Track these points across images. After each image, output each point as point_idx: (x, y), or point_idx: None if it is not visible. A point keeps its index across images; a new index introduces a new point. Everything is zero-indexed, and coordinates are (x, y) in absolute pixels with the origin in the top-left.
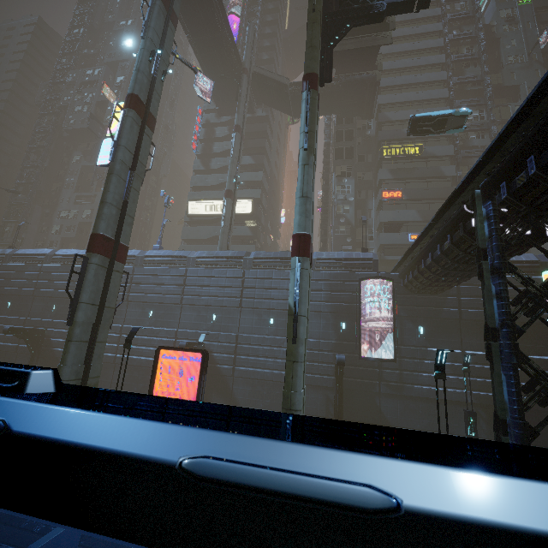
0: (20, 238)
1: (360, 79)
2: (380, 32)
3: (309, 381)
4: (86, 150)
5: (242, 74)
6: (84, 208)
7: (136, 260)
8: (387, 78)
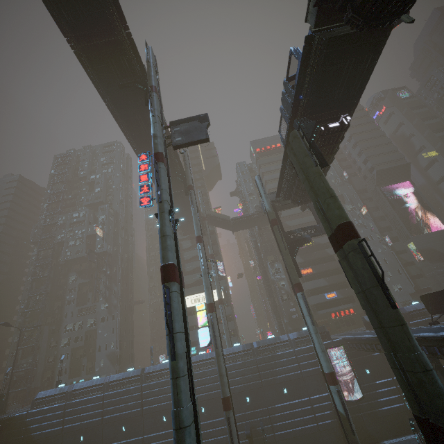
0: (35, 360)
1: None
2: None
3: (323, 427)
4: (80, 270)
5: (205, 221)
6: (87, 318)
7: None
8: None
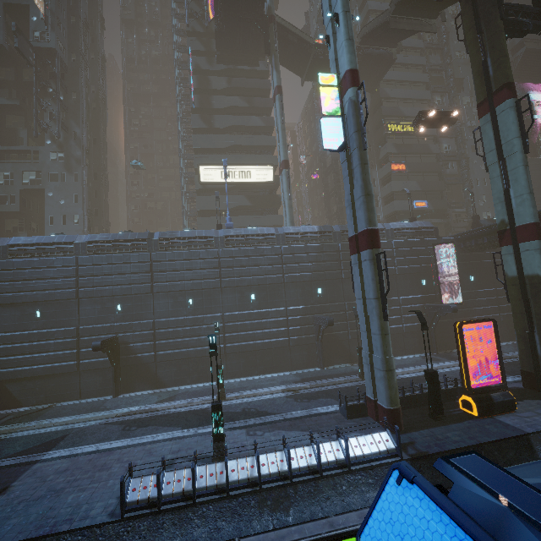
0: None
1: (380, 54)
2: (426, 19)
3: (408, 329)
4: None
5: (274, 24)
6: (22, 169)
7: (215, 242)
8: None
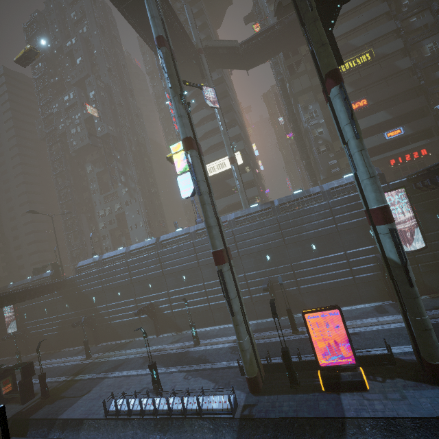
0: (83, 241)
1: None
2: None
3: (360, 280)
4: (93, 160)
5: (200, 55)
6: (113, 204)
7: (191, 236)
8: None
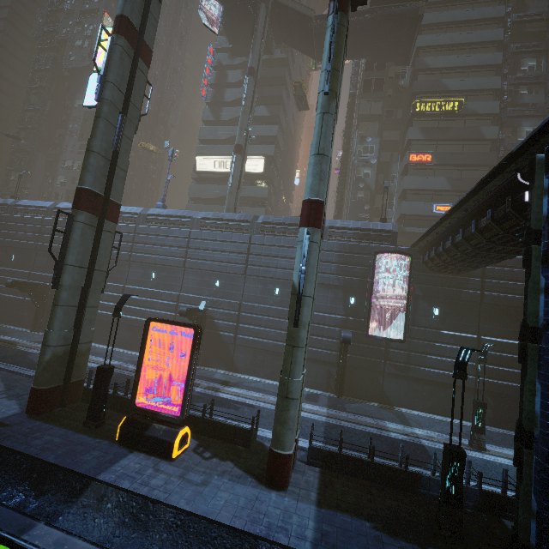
0: (25, 188)
1: (400, 12)
2: None
3: (312, 355)
4: None
5: (260, 3)
6: None
7: (138, 218)
8: (431, 13)
